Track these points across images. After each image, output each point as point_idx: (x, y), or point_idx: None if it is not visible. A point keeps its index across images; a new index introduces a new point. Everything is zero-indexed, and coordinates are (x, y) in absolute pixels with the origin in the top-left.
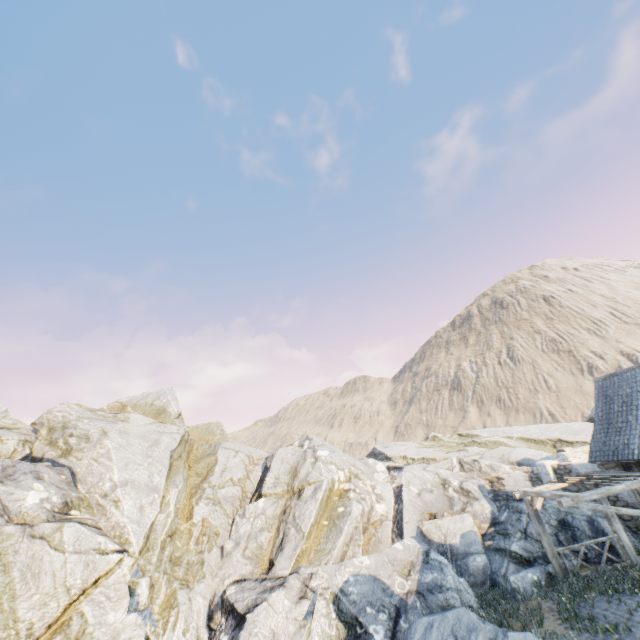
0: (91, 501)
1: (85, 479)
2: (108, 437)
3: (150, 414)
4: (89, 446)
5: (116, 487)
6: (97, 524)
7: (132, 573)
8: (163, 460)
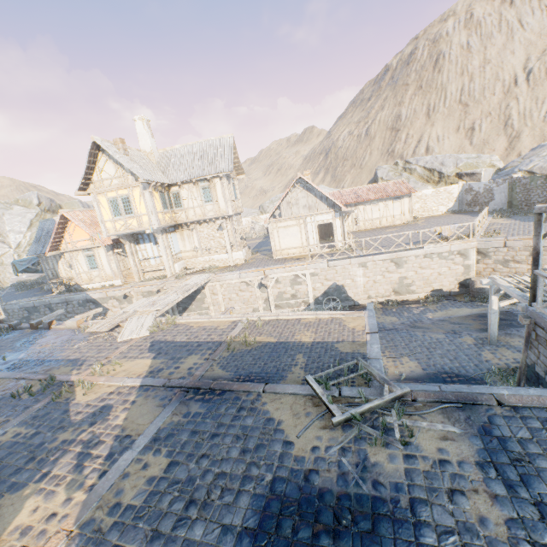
0: (3, 235)
1: (1, 229)
2: (5, 216)
3: (27, 204)
4: (1, 219)
5: (8, 232)
6: (5, 241)
7: (14, 253)
8: (27, 223)
